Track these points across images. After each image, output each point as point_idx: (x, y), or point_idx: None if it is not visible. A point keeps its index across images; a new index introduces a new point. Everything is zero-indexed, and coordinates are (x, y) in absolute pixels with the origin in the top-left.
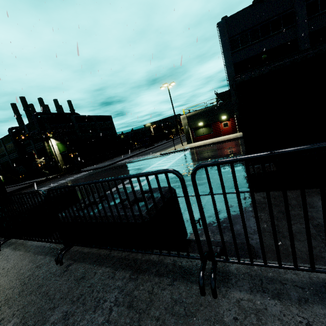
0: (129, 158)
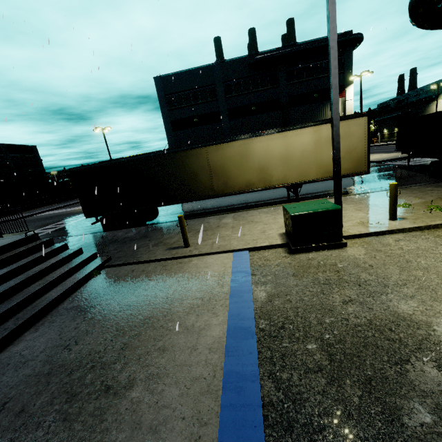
0: (56, 209)
